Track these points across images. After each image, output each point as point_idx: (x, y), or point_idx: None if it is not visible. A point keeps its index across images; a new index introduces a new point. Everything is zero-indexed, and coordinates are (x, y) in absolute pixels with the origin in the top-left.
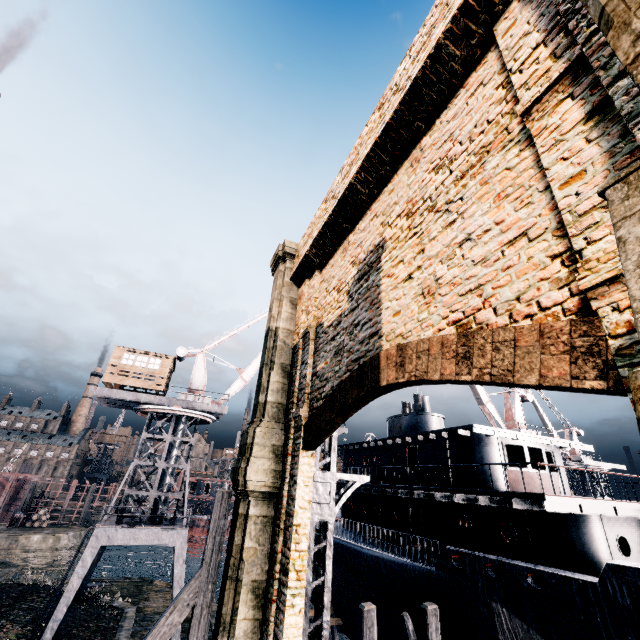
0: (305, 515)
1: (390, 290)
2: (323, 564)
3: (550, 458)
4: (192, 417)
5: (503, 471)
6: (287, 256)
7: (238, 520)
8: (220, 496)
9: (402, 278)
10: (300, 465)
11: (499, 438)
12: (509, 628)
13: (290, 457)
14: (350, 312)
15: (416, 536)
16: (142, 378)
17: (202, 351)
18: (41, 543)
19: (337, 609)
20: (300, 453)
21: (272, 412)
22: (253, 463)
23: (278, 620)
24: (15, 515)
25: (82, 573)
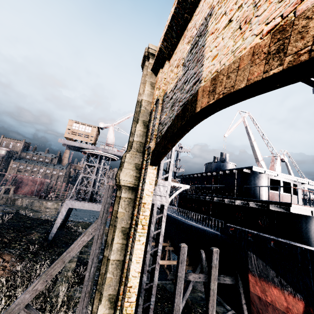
0: (149, 199)
1: (212, 43)
2: (161, 224)
3: (294, 188)
4: (107, 157)
5: (266, 192)
6: (150, 55)
7: (116, 199)
8: (108, 187)
9: (223, 27)
10: (148, 173)
11: (267, 175)
12: (255, 263)
13: (144, 170)
14: (183, 76)
15: (212, 218)
16: (83, 136)
17: (112, 125)
18: (52, 205)
19: (172, 244)
20: (148, 167)
21: (136, 146)
22: (123, 171)
23: (132, 246)
24: (41, 194)
25: (61, 217)
